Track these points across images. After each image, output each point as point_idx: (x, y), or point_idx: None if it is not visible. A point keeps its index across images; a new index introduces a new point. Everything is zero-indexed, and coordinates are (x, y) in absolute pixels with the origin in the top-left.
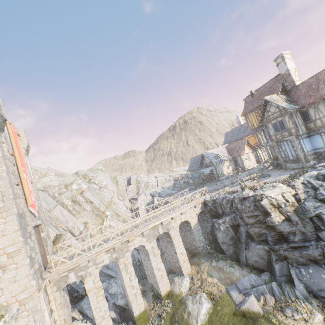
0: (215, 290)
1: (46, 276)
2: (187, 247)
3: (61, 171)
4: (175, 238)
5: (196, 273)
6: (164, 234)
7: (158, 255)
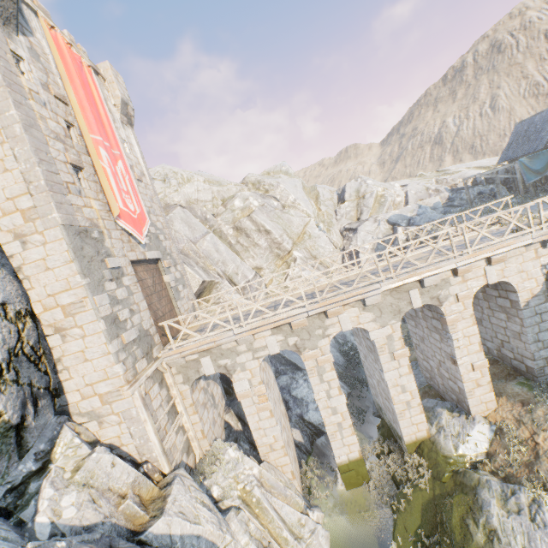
0: None
1: (161, 355)
2: (484, 348)
3: (218, 177)
4: (459, 325)
5: (515, 424)
6: (423, 309)
7: (401, 358)
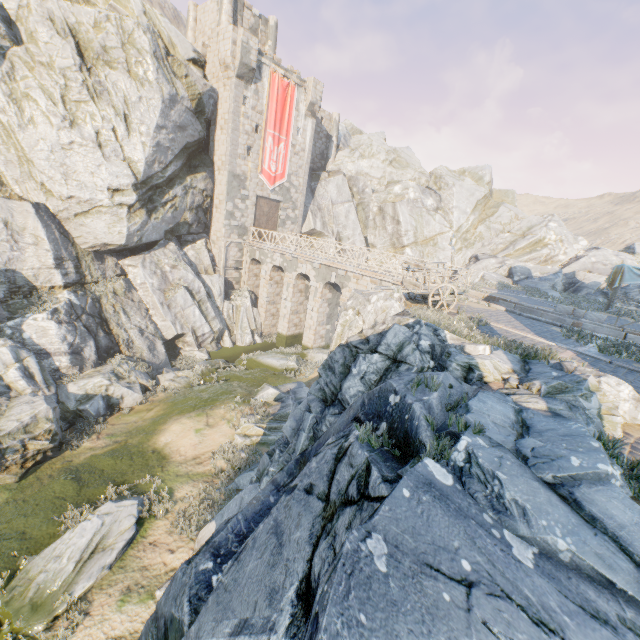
0: (302, 374)
1: (246, 240)
2: None
3: (415, 159)
4: None
5: None
6: None
7: (317, 303)
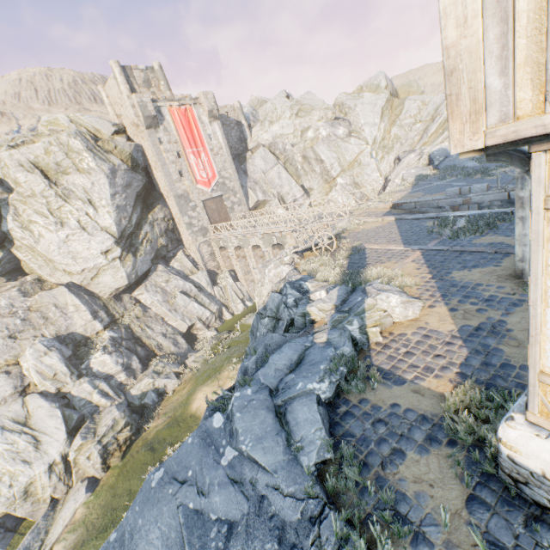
0: None
1: (210, 236)
2: None
3: (317, 99)
4: None
5: None
6: None
7: None
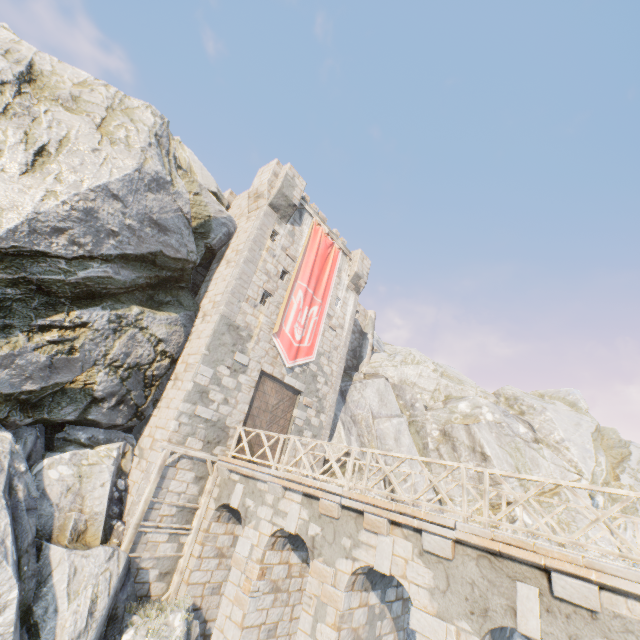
0: None
1: (219, 455)
2: None
3: (465, 377)
4: None
5: None
6: None
7: None
